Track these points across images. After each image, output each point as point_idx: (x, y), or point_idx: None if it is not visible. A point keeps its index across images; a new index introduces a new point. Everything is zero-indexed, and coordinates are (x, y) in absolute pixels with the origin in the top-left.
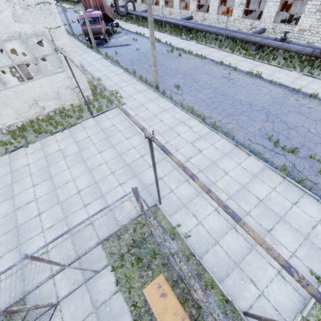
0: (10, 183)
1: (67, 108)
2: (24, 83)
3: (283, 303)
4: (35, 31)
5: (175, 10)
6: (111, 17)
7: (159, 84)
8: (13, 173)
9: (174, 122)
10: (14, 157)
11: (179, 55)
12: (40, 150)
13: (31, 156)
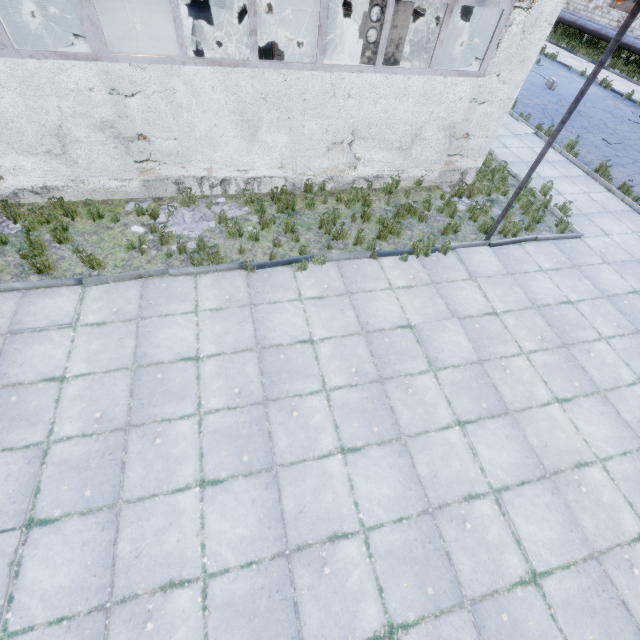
0: (259, 396)
1: (400, 185)
2: (368, 69)
3: None
4: None
5: None
6: None
7: None
8: (264, 354)
9: None
10: (264, 292)
11: None
12: (343, 300)
13: (316, 309)
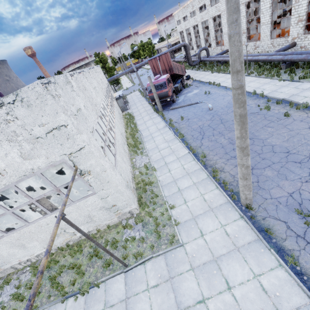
0: None
1: (103, 228)
2: (47, 215)
3: None
4: (51, 162)
5: (263, 42)
6: (180, 74)
7: None
8: None
9: None
10: None
11: (284, 115)
12: None
13: None
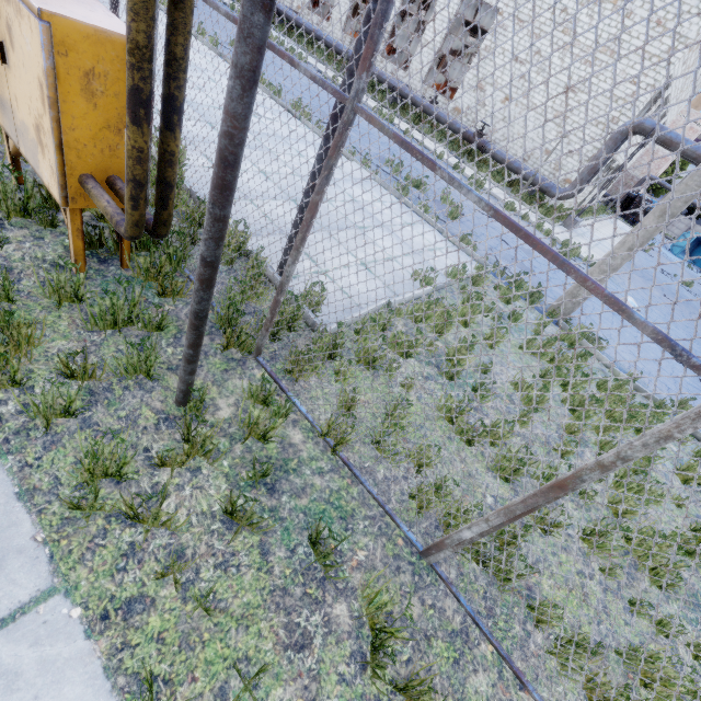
0: None
1: None
2: None
3: (361, 291)
4: None
5: None
6: None
7: (193, 23)
8: None
9: (211, 67)
10: None
11: None
12: None
13: None
